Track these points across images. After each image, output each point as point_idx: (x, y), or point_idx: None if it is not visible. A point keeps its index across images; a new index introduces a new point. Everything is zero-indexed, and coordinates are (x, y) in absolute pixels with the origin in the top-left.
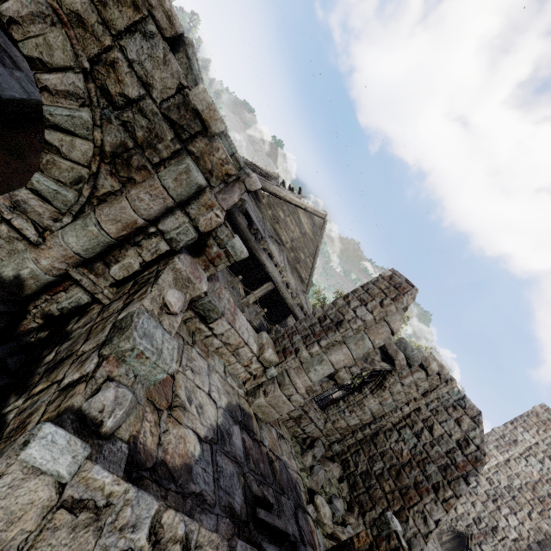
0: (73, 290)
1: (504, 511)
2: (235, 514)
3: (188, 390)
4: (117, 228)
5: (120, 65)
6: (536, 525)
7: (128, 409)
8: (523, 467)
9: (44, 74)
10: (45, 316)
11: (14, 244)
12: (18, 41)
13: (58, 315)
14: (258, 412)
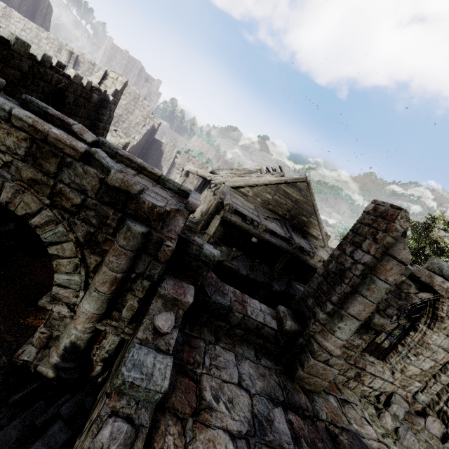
0: (108, 336)
1: None
2: None
3: (214, 388)
4: (107, 287)
5: (63, 190)
6: None
7: (124, 440)
8: None
9: (32, 219)
10: (101, 359)
11: (64, 320)
12: (14, 211)
13: (116, 352)
14: (304, 385)
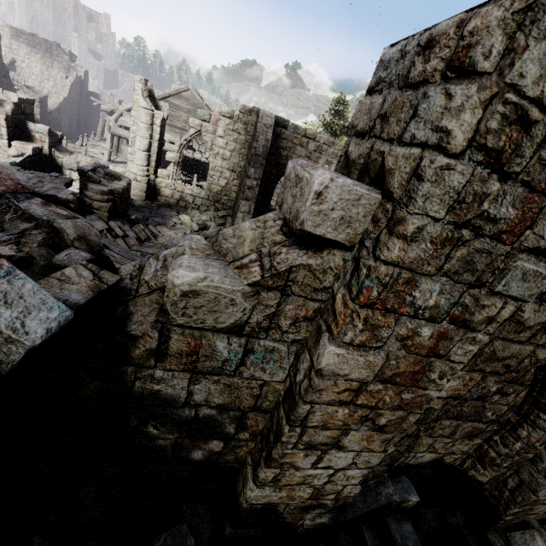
0: None
1: None
2: None
3: None
4: None
5: None
6: None
7: None
8: None
9: None
10: None
11: None
12: None
13: None
14: (132, 197)
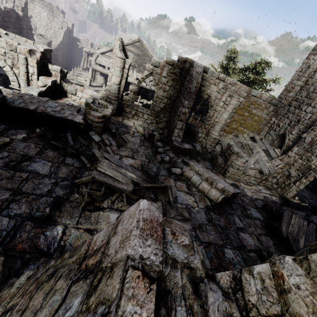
0: None
1: (304, 109)
2: None
3: None
4: (24, 77)
5: None
6: None
7: None
8: (315, 78)
9: None
10: None
11: None
12: None
13: None
14: None
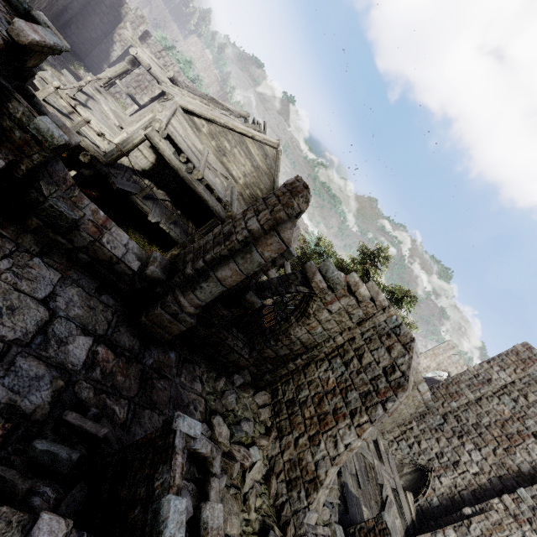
0: None
1: (468, 447)
2: (18, 412)
3: None
4: None
5: None
6: (500, 461)
7: None
8: (494, 406)
9: None
10: None
11: None
12: None
13: None
14: (144, 332)
